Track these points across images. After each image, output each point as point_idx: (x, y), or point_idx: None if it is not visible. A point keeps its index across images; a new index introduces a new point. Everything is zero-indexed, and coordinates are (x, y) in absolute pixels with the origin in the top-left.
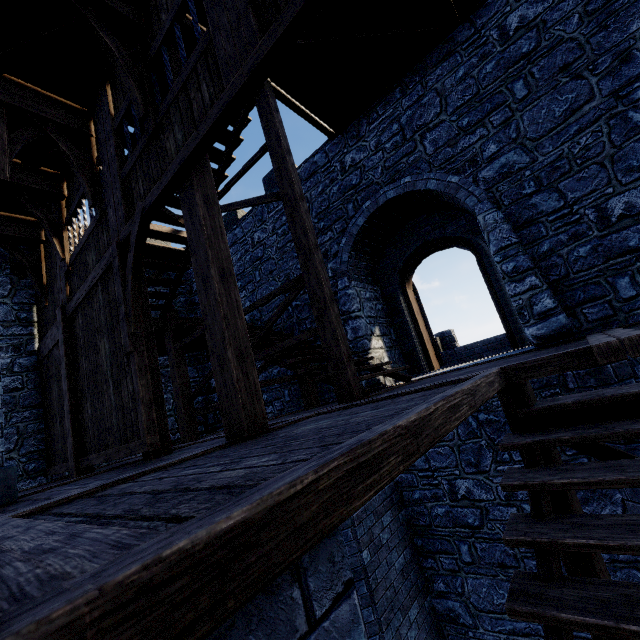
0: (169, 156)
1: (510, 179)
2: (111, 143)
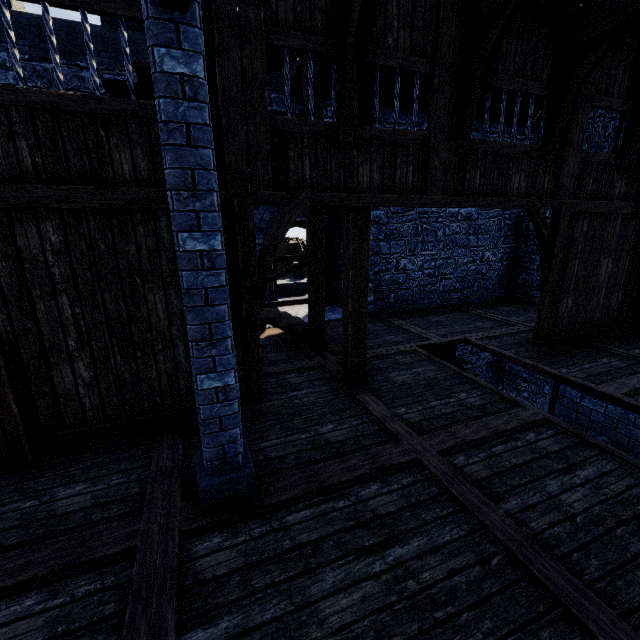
0: (359, 180)
1: (377, 226)
2: (259, 55)
